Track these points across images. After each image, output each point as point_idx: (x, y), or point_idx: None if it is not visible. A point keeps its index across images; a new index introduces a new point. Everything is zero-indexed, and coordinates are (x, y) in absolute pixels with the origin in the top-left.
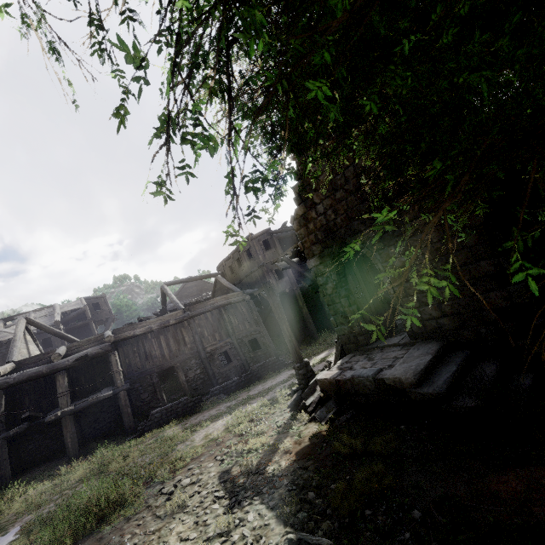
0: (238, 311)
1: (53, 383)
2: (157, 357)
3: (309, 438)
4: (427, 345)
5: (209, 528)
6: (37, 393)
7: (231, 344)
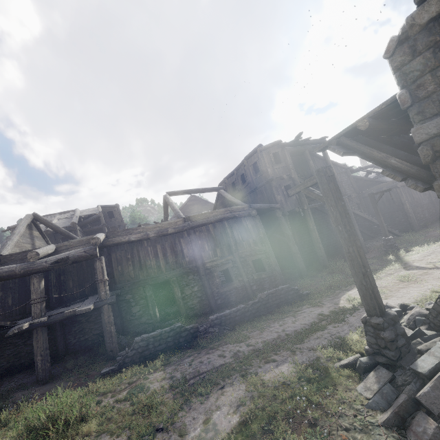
0: (243, 226)
1: None
2: (152, 267)
3: None
4: None
5: None
6: (21, 293)
7: (233, 262)
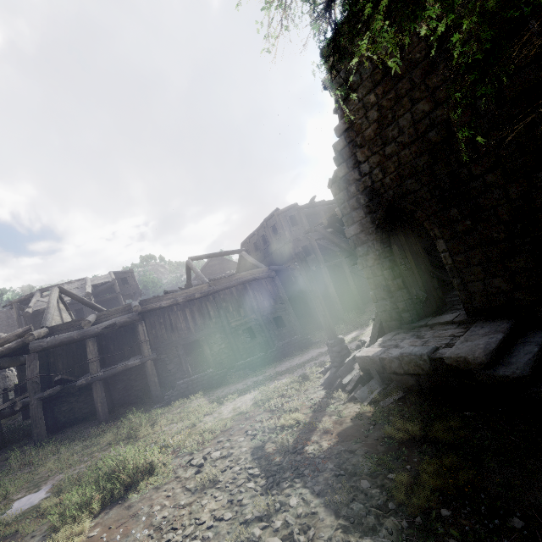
0: (264, 287)
1: (84, 349)
2: (183, 329)
3: (351, 418)
4: (494, 322)
5: (245, 509)
6: (69, 358)
7: (255, 320)
